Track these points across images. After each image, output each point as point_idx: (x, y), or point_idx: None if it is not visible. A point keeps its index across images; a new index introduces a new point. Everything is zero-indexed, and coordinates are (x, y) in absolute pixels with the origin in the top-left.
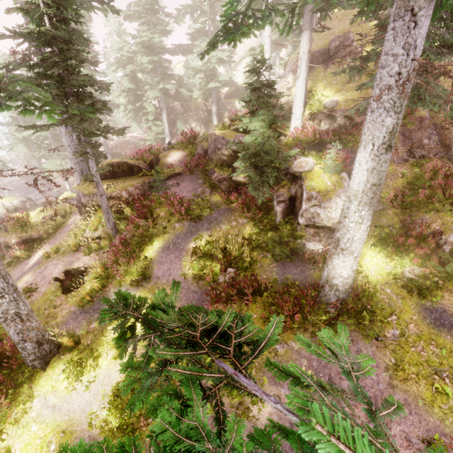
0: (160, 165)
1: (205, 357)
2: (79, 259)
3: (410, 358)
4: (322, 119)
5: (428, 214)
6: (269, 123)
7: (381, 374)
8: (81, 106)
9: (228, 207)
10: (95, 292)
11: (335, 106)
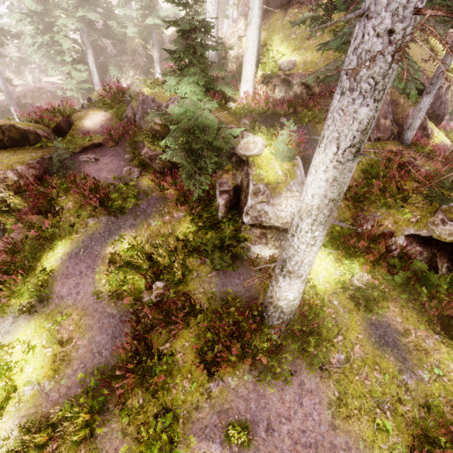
0: (73, 131)
1: (119, 412)
2: None
3: (353, 389)
4: (277, 85)
5: (380, 210)
6: (203, 88)
7: (323, 412)
8: None
9: (161, 194)
10: None
11: (292, 69)
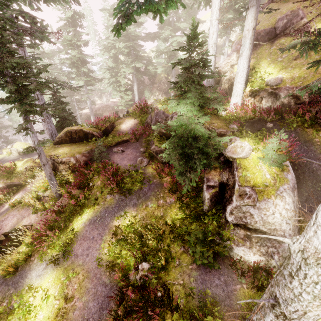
0: (114, 132)
1: None
2: (29, 215)
3: None
4: (263, 97)
5: None
6: (198, 107)
7: None
8: (12, 87)
9: (160, 180)
10: (19, 262)
11: (279, 84)
